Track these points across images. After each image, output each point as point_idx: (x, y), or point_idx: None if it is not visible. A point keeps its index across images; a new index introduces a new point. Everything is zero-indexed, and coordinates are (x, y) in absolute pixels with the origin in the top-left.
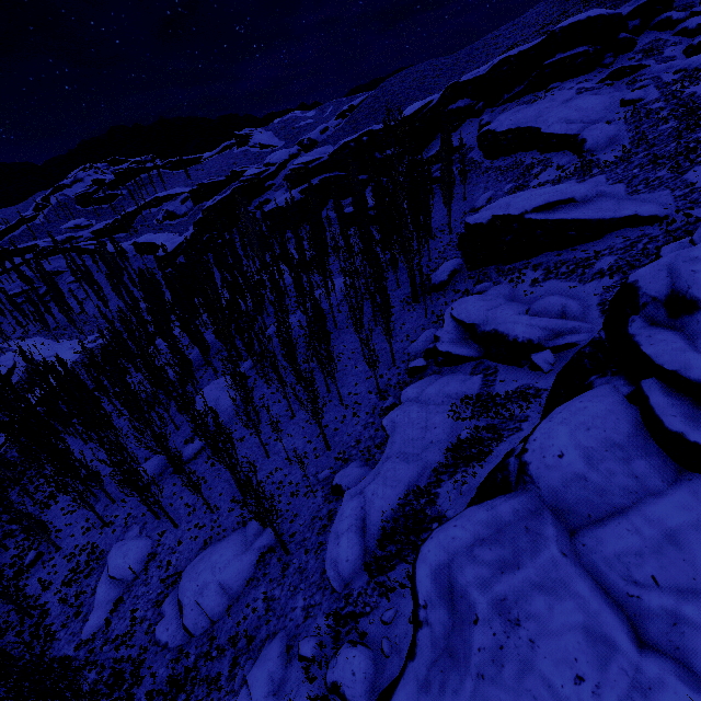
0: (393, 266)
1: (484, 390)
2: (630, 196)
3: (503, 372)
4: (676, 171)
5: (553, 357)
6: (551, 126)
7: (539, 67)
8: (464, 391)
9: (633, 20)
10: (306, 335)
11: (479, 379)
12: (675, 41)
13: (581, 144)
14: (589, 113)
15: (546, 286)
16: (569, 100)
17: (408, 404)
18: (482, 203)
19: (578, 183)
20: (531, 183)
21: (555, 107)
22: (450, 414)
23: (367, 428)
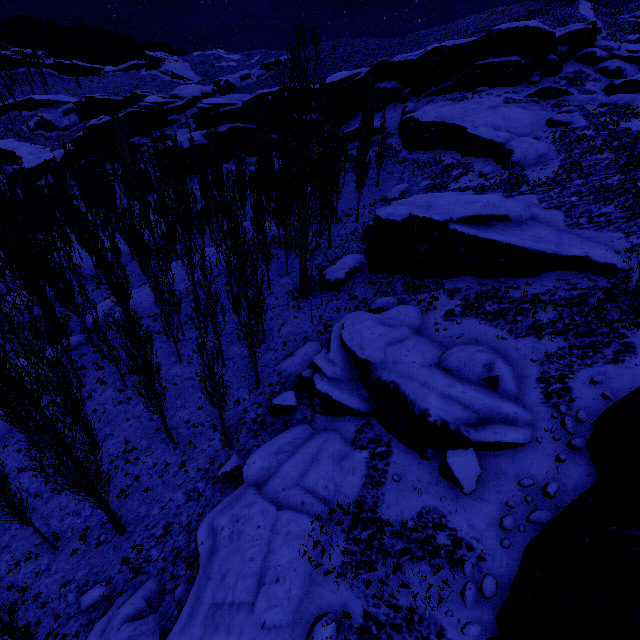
0: (284, 248)
1: (368, 491)
2: (571, 229)
3: (398, 460)
4: (632, 211)
5: (478, 465)
6: (478, 128)
7: (470, 66)
8: (339, 484)
9: (562, 45)
10: (157, 316)
11: (363, 461)
12: (596, 77)
13: (507, 154)
14: (517, 124)
15: (464, 324)
16: (496, 106)
17: (247, 500)
18: (395, 194)
19: (506, 197)
20: (450, 185)
21: (483, 110)
22: (309, 545)
23: (190, 502)
